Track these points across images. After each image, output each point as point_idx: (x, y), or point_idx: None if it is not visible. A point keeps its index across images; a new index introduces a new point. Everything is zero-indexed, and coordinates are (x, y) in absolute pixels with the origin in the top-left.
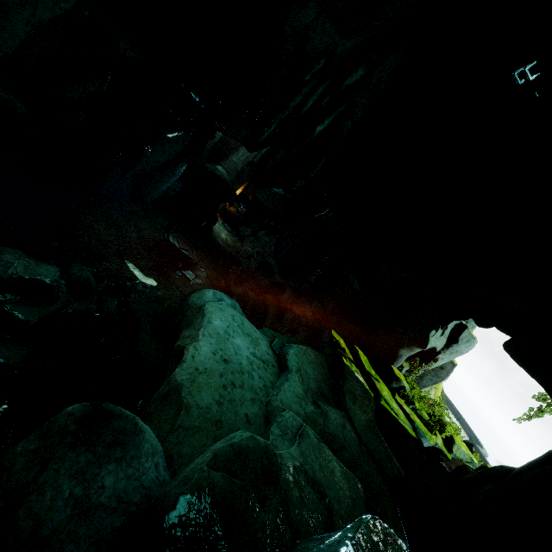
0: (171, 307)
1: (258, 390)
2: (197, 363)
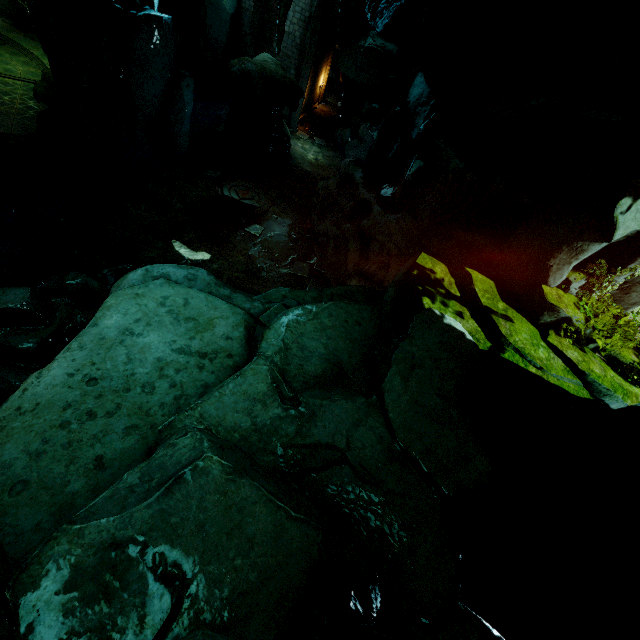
0: (232, 278)
1: (155, 408)
2: (25, 399)
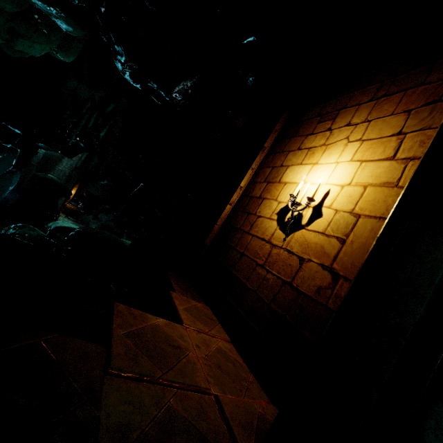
0: None
1: None
2: None
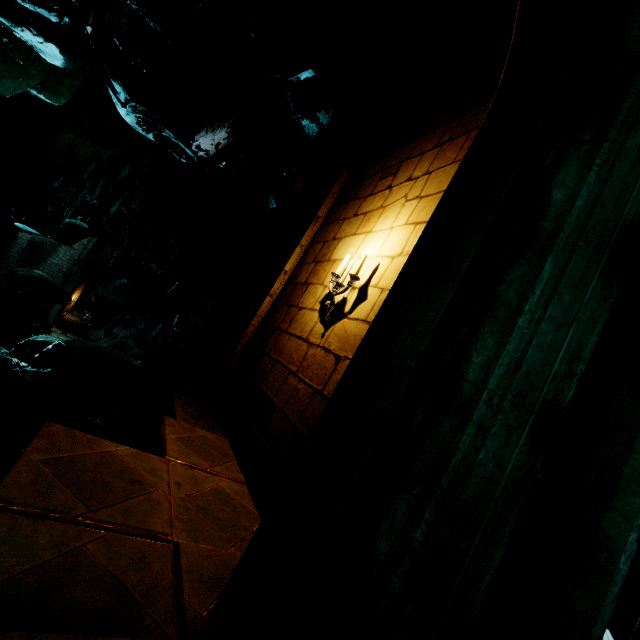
0: None
1: None
2: None
